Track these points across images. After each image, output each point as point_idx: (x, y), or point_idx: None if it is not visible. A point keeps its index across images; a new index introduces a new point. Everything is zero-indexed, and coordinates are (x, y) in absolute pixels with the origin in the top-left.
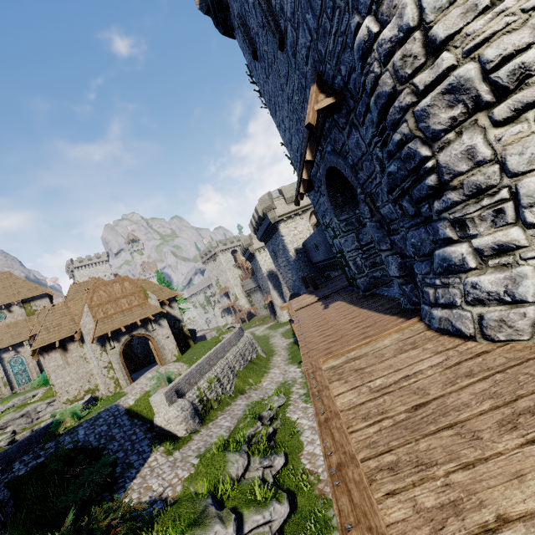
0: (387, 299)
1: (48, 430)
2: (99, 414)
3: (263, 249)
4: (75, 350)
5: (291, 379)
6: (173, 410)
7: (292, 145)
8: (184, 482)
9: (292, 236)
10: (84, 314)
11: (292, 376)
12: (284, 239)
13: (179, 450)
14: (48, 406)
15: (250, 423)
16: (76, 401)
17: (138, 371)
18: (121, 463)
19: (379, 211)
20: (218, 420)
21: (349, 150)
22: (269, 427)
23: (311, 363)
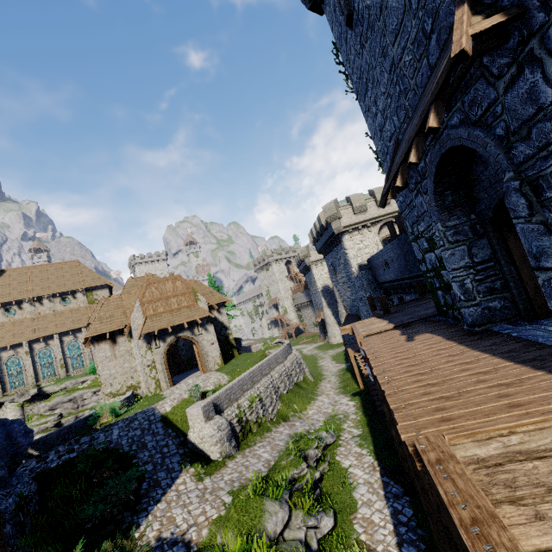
0: (521, 343)
1: (87, 422)
2: (135, 415)
3: (320, 262)
4: (123, 344)
5: (342, 413)
6: (209, 427)
7: (382, 133)
8: (211, 525)
9: (357, 250)
10: (135, 309)
11: (344, 410)
12: (347, 252)
13: (210, 477)
14: (93, 395)
15: (293, 462)
16: (118, 395)
17: (180, 374)
18: (148, 478)
19: (547, 206)
20: (256, 447)
21: (502, 111)
22: (315, 471)
23: (426, 437)
